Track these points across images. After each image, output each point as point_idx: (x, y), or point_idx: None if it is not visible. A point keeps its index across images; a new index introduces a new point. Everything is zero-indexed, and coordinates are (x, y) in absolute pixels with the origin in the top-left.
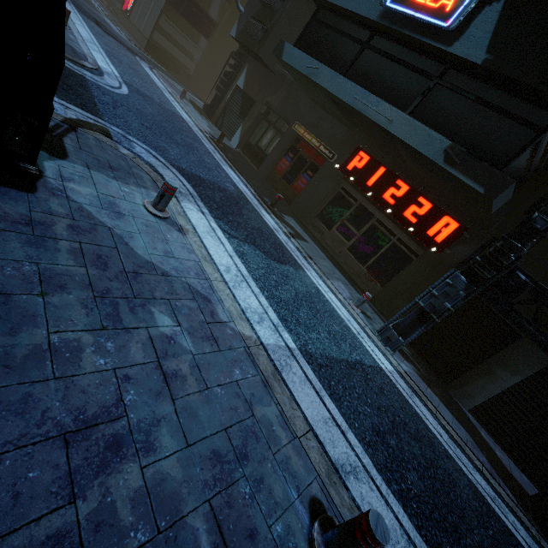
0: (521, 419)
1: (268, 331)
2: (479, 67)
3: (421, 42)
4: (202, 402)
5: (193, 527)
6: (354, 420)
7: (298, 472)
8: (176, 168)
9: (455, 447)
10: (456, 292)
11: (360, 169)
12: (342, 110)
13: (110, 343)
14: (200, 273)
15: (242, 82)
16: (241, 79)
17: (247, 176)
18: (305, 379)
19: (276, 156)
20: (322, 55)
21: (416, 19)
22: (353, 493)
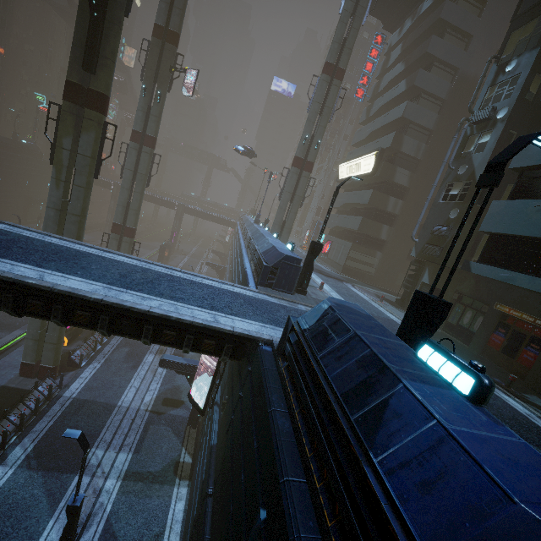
0: None
1: None
2: None
3: None
4: None
5: None
6: None
7: None
8: None
9: None
10: None
11: None
12: None
13: None
14: None
15: (427, 279)
16: (424, 277)
17: (465, 358)
18: None
19: (485, 333)
20: (509, 263)
21: None
22: None
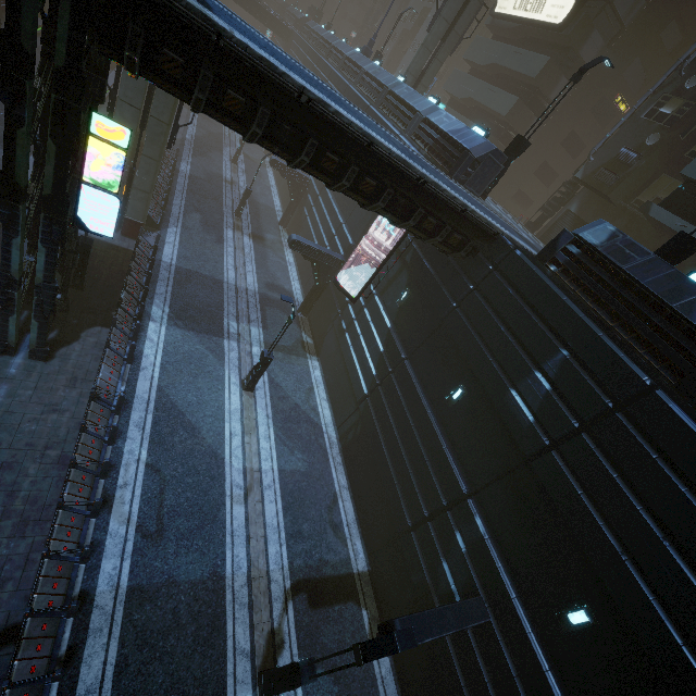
0: None
1: None
2: None
3: None
4: None
5: None
6: None
7: None
8: None
9: None
10: None
11: None
12: None
13: None
14: None
15: (575, 208)
16: (573, 205)
17: None
18: None
19: None
20: (688, 215)
21: None
22: None
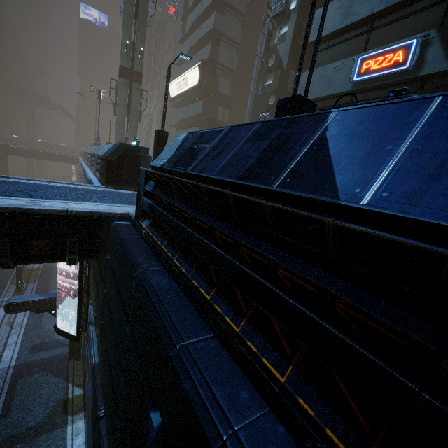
0: None
1: None
2: None
3: (393, 82)
4: None
5: None
6: None
7: None
8: None
9: None
10: None
11: None
12: None
13: None
14: None
15: None
16: None
17: None
18: None
19: None
20: None
21: (381, 75)
22: None
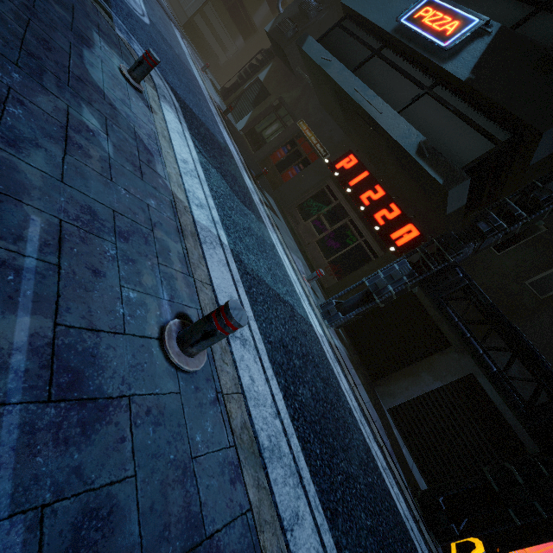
0: (433, 425)
1: (204, 216)
2: (463, 84)
3: (421, 56)
4: (99, 180)
5: (27, 214)
6: (263, 321)
7: (179, 291)
8: (170, 86)
9: (362, 417)
10: (400, 276)
11: (347, 169)
12: (344, 109)
13: (17, 75)
14: (153, 138)
15: (264, 76)
16: (263, 73)
17: (242, 149)
18: (225, 264)
19: (275, 145)
20: (338, 54)
21: (422, 36)
22: (233, 350)
